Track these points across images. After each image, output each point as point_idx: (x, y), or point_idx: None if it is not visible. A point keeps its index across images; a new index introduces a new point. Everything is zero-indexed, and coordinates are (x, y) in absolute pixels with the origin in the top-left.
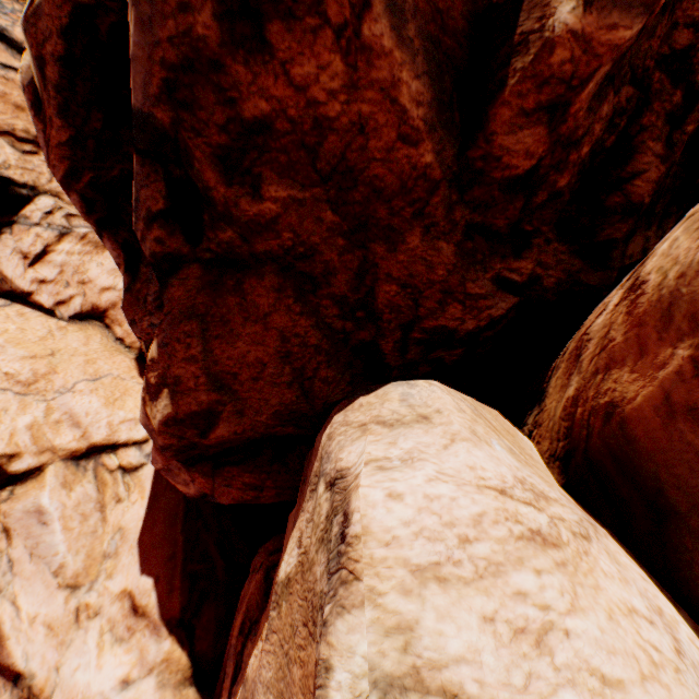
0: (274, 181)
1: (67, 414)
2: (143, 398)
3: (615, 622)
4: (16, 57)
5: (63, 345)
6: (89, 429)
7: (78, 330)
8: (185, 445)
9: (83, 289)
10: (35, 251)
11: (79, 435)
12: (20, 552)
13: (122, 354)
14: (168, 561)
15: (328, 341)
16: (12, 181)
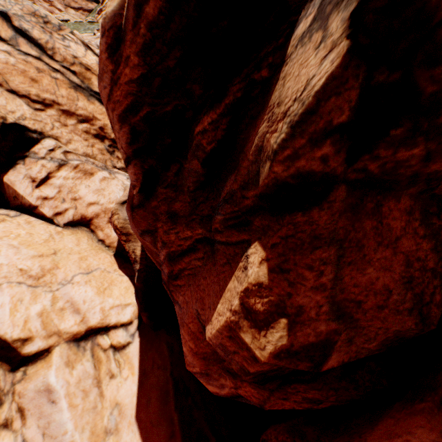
0: None
1: (68, 302)
2: (233, 321)
3: None
4: (33, 48)
5: (62, 246)
6: (86, 315)
7: (70, 234)
8: (270, 369)
9: (75, 204)
10: (40, 177)
11: (79, 320)
12: (33, 431)
13: (104, 252)
14: (169, 441)
15: (441, 264)
16: (27, 128)
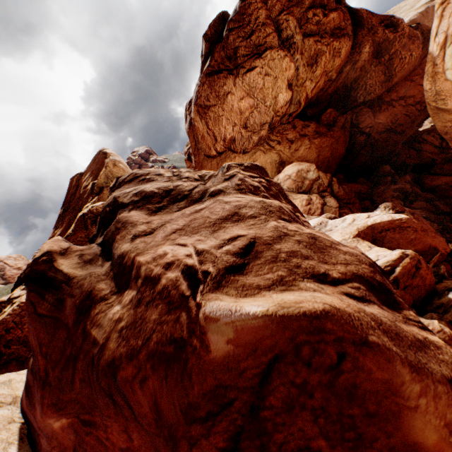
0: (14, 346)
1: None
2: None
3: (19, 376)
4: None
5: None
6: None
7: None
8: None
9: None
10: None
11: None
12: None
13: None
14: None
15: None
16: None
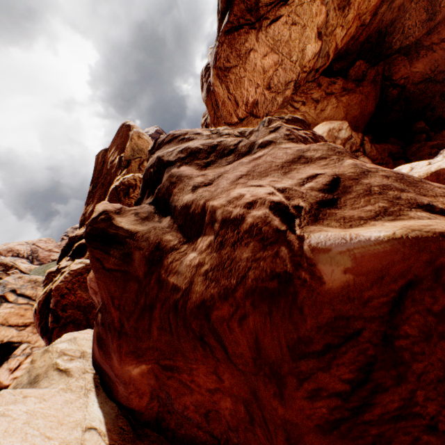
0: (69, 310)
1: None
2: None
3: (81, 334)
4: (26, 299)
5: None
6: None
7: None
8: None
9: None
10: (15, 366)
11: None
12: None
13: None
14: None
15: None
16: (13, 342)
